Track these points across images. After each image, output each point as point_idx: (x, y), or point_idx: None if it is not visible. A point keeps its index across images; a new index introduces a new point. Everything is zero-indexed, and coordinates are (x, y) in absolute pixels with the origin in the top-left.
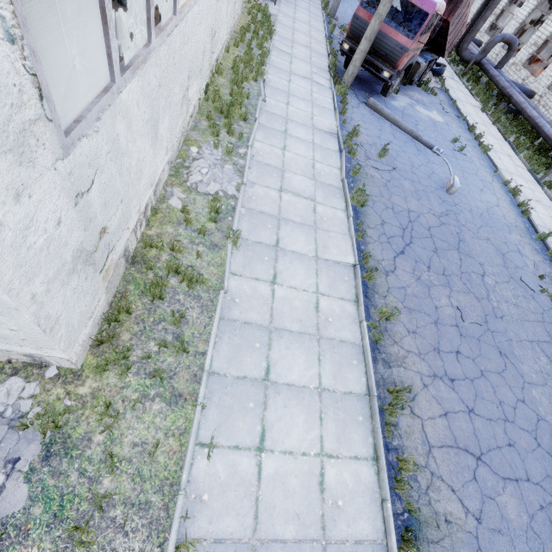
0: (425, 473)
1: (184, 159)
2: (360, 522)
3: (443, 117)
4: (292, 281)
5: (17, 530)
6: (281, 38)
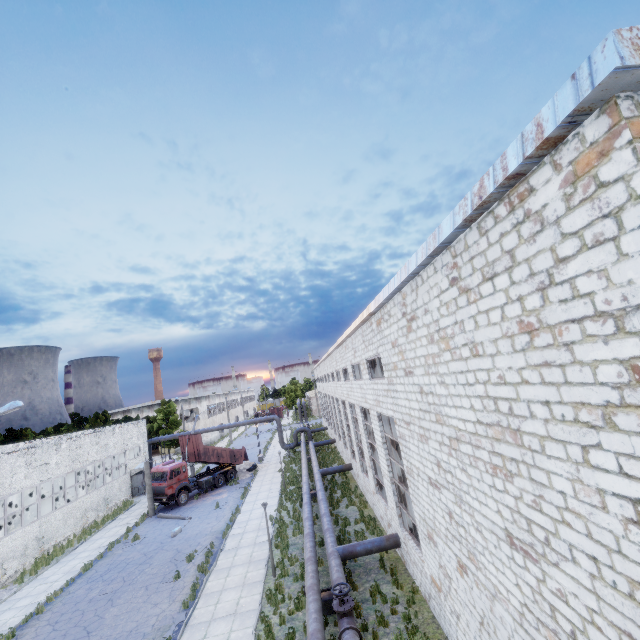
0: None
1: None
2: None
3: (230, 493)
4: (2, 618)
5: None
6: (129, 511)
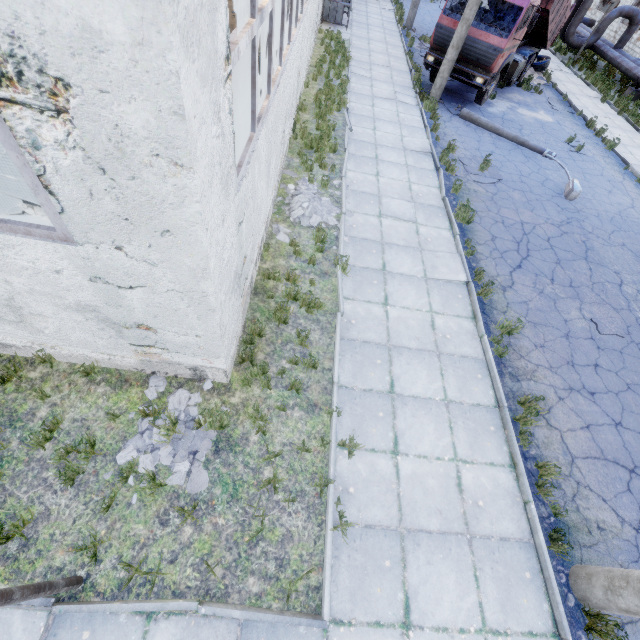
0: (570, 482)
1: (283, 197)
2: (503, 521)
3: (553, 116)
4: (404, 302)
5: (206, 505)
6: (358, 62)
